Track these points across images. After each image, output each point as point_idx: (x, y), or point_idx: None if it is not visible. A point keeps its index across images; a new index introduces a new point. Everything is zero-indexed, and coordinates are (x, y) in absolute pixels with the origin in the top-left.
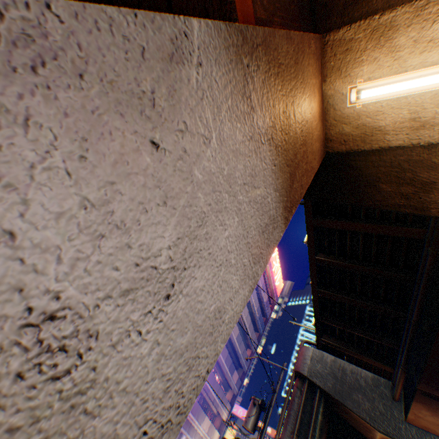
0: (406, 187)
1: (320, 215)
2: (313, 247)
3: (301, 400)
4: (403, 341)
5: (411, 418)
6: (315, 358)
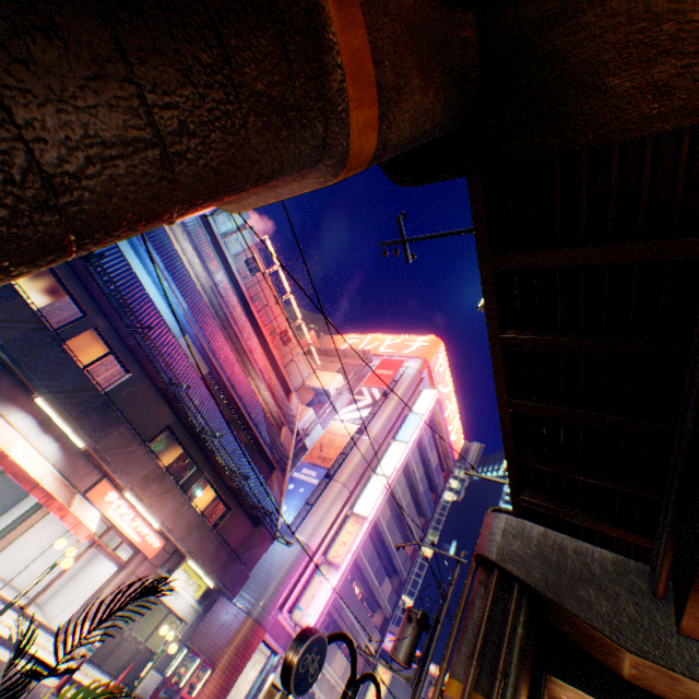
0: (664, 65)
1: (506, 252)
2: (495, 316)
3: (486, 602)
4: (669, 481)
5: (689, 627)
6: (511, 531)
